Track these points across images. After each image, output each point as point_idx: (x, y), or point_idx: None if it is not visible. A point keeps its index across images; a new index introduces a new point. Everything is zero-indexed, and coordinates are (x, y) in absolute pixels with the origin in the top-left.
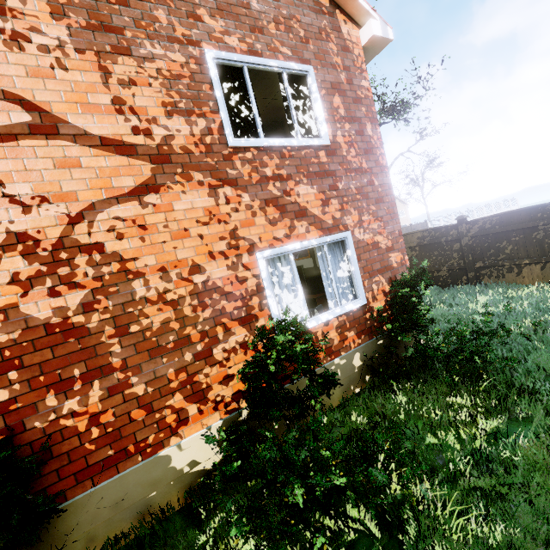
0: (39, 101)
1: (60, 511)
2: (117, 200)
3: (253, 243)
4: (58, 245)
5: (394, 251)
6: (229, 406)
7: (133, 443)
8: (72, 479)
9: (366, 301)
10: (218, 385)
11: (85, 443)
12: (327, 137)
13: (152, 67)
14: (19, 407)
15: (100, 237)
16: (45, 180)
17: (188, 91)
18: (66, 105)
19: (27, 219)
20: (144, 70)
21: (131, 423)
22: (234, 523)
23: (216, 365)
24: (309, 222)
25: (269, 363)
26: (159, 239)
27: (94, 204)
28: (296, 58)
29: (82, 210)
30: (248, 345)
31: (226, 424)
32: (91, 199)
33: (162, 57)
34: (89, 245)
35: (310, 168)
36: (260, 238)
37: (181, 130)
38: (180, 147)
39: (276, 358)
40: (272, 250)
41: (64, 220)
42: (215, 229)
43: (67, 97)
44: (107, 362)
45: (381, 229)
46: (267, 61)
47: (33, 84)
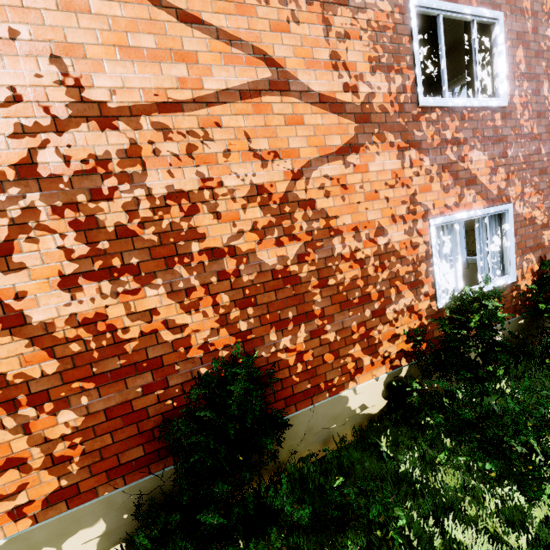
0: (277, 57)
1: (289, 425)
2: (327, 159)
3: (428, 209)
4: (284, 199)
5: (548, 228)
6: (393, 362)
7: (324, 381)
8: (283, 403)
9: (516, 278)
10: (387, 342)
11: (292, 375)
12: (506, 98)
13: (363, 18)
14: (252, 338)
15: (312, 194)
16: (278, 136)
17: (390, 44)
18: (296, 60)
19: (264, 173)
20: (357, 22)
21: (323, 364)
22: (442, 460)
23: (387, 324)
24: (477, 191)
25: (473, 326)
26: (355, 199)
27: (310, 161)
28: (487, 2)
29: (302, 167)
30: (413, 308)
31: (389, 378)
32: (308, 157)
33: (372, 6)
34: (305, 201)
35: (485, 131)
36: (434, 205)
37: (381, 87)
38: (378, 106)
39: (477, 323)
40: (443, 218)
41: (288, 176)
42: (398, 192)
43: (297, 52)
44: (311, 309)
45: (540, 204)
46: (462, 8)
47: (274, 39)
